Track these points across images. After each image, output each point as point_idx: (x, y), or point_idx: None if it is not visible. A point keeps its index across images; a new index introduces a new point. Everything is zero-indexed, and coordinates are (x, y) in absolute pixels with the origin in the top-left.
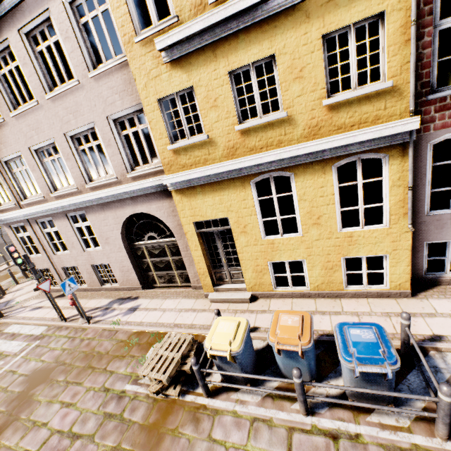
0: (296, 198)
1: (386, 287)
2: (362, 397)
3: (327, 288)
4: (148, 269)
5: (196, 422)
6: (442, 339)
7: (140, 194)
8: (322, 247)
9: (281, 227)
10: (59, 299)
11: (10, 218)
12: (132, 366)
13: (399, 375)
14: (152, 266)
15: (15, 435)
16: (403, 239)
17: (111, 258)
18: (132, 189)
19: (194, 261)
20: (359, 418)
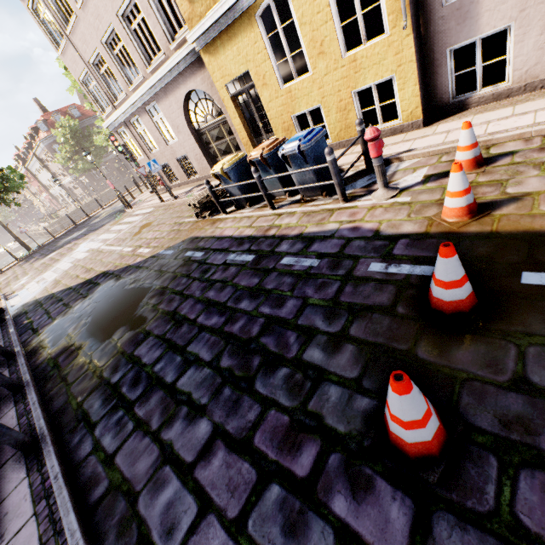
0: (297, 24)
1: (400, 121)
2: (305, 190)
3: (346, 136)
4: (215, 155)
5: (213, 224)
6: (410, 151)
7: (184, 67)
8: (332, 84)
9: (293, 68)
10: (163, 194)
11: (114, 124)
12: (193, 212)
13: (352, 182)
14: (217, 151)
15: (133, 243)
16: (406, 48)
17: (186, 148)
18: (176, 62)
19: (236, 131)
20: (302, 205)
